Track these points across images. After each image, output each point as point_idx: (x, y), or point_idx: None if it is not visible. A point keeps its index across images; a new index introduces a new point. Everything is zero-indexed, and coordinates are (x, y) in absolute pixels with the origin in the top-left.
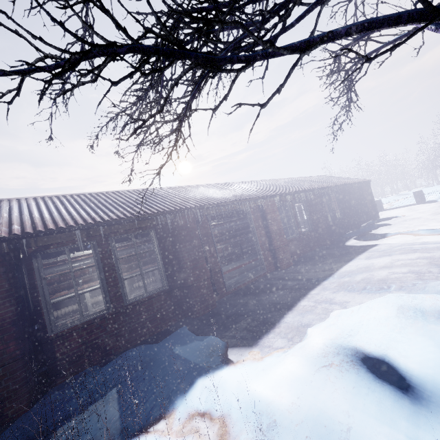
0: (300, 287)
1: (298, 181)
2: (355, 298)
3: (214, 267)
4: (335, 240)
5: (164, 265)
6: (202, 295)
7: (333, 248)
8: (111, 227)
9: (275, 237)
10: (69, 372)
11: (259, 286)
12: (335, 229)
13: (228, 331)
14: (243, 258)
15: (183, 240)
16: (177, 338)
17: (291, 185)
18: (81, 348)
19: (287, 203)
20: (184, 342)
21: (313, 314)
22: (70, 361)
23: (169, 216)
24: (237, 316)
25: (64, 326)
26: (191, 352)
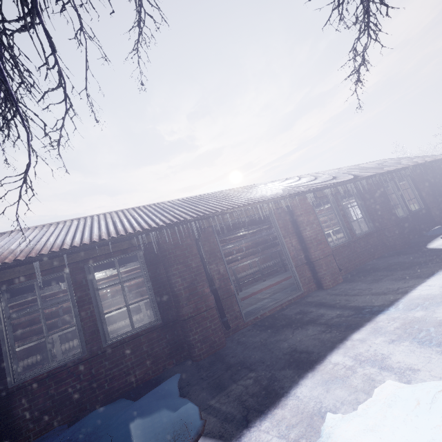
0: (340, 321)
1: (348, 170)
2: (430, 363)
3: (224, 292)
4: (412, 241)
5: (156, 293)
6: (203, 331)
7: (406, 254)
8: (82, 253)
9: (311, 246)
10: (32, 433)
11: (288, 315)
12: (410, 226)
13: (217, 396)
14: (285, 272)
15: (174, 261)
16: (150, 401)
17: (335, 176)
18: (48, 402)
19: (330, 200)
20: (152, 410)
21: (345, 388)
22: (34, 419)
23: (153, 234)
24: (240, 368)
25: (30, 374)
26: (147, 435)
